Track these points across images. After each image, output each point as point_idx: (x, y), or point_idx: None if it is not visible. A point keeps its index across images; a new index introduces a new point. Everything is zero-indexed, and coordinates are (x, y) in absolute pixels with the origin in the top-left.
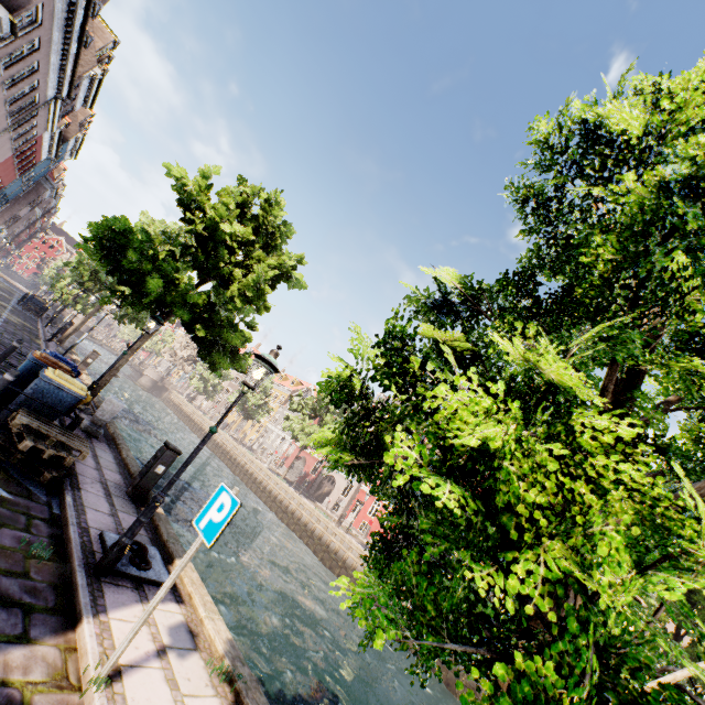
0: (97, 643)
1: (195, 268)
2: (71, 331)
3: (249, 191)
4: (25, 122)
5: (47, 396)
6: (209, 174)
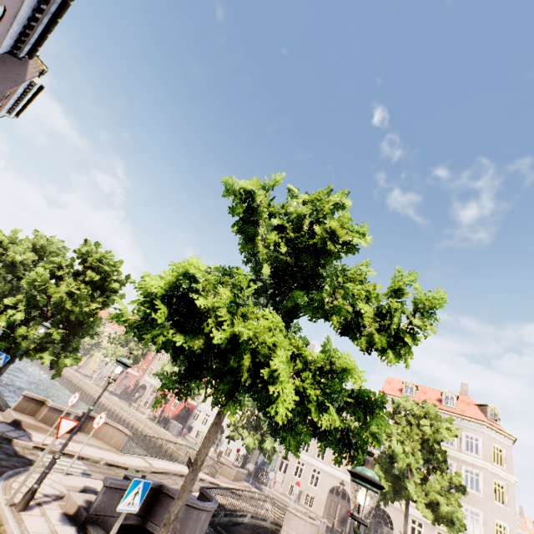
0: None
1: (8, 273)
2: None
3: (38, 238)
4: None
5: None
6: (17, 232)
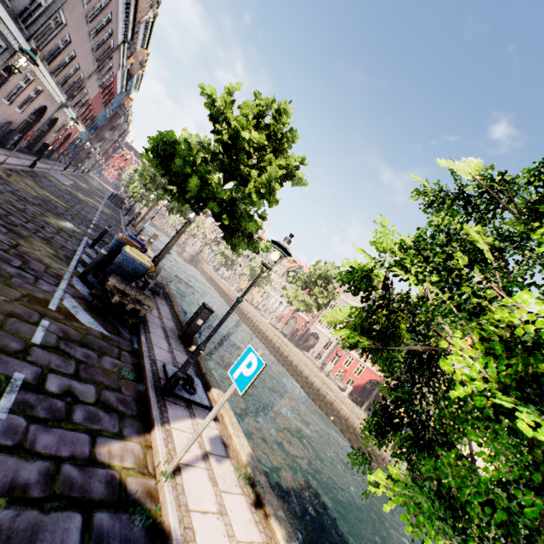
0: (164, 445)
1: (222, 170)
2: (140, 219)
3: (263, 103)
4: (105, 65)
5: (127, 265)
6: (232, 91)
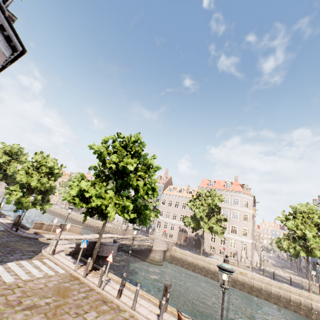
0: None
1: None
2: None
3: (5, 147)
4: None
5: None
6: None
